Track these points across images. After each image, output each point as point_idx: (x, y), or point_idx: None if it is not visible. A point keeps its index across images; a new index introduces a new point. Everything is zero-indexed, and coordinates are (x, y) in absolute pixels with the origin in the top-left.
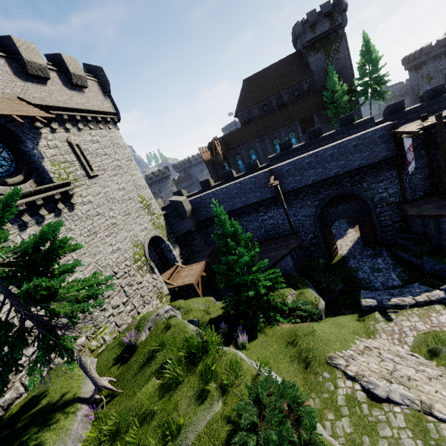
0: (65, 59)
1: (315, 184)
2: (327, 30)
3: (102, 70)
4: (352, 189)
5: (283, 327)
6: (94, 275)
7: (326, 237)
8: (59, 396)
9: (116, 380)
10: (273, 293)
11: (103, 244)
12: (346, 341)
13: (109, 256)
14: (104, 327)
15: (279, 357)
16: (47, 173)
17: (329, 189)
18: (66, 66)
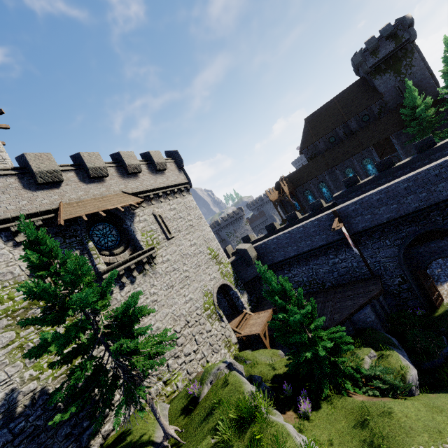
0: (151, 154)
1: (391, 221)
2: (391, 50)
3: (178, 152)
4: (445, 224)
5: (355, 400)
6: (164, 331)
7: (420, 282)
8: (139, 435)
9: (181, 430)
10: (345, 353)
11: (178, 295)
12: (441, 434)
13: (182, 306)
14: (177, 374)
15: (346, 438)
16: (138, 242)
17: (412, 225)
18: (152, 159)
